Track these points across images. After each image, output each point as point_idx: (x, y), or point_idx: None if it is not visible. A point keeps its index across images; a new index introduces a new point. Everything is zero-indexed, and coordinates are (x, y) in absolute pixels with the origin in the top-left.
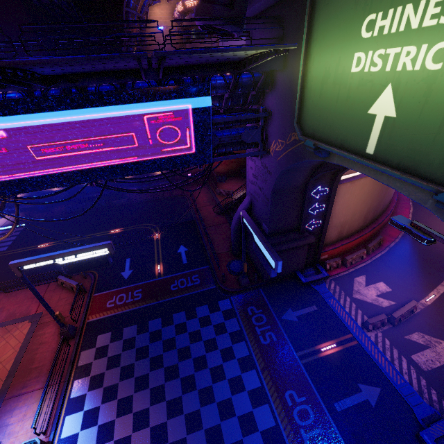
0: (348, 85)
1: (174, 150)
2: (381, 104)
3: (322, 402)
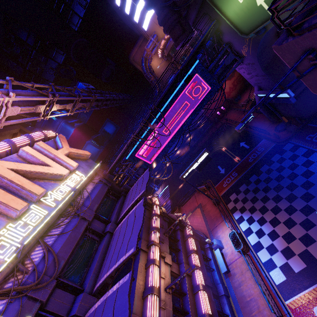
0: (244, 6)
1: (203, 95)
2: (258, 0)
3: None
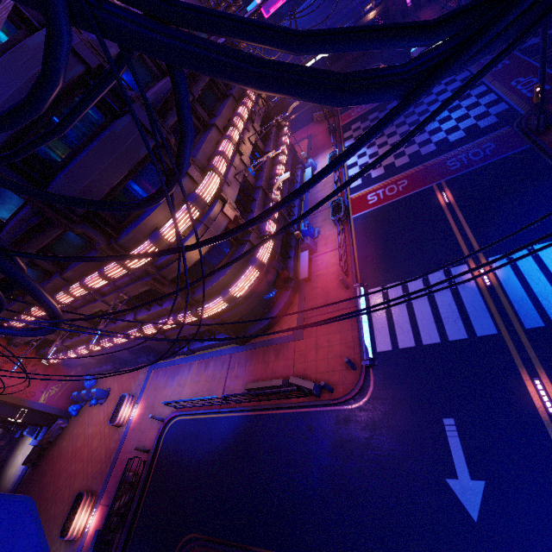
0: None
1: None
2: None
3: (550, 71)
